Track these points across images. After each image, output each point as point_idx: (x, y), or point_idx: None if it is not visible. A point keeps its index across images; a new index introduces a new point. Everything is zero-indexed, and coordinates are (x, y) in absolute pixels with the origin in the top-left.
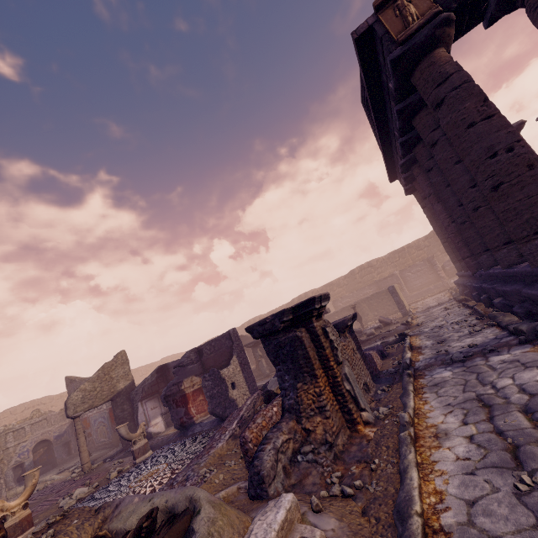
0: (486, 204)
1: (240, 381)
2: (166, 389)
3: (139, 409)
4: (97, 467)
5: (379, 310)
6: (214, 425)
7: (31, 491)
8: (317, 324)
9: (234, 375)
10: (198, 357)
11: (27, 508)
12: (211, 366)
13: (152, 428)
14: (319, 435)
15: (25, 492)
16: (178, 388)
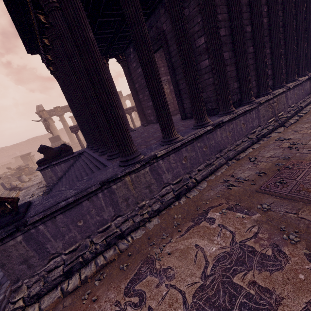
0: None
1: (1, 171)
2: None
3: None
4: None
5: (40, 154)
6: None
7: None
8: (30, 155)
9: None
10: None
11: None
12: None
13: None
14: (31, 165)
15: None
16: None
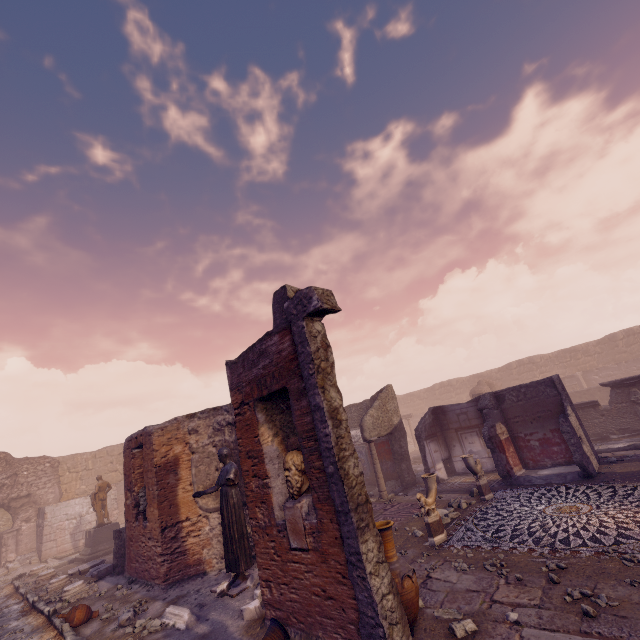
0: None
1: (583, 437)
2: (488, 429)
3: (426, 449)
4: (393, 498)
5: None
6: (571, 480)
7: (435, 494)
8: None
9: (577, 428)
10: (497, 403)
11: (436, 510)
12: (517, 415)
13: (437, 472)
14: None
15: (432, 493)
16: (494, 432)
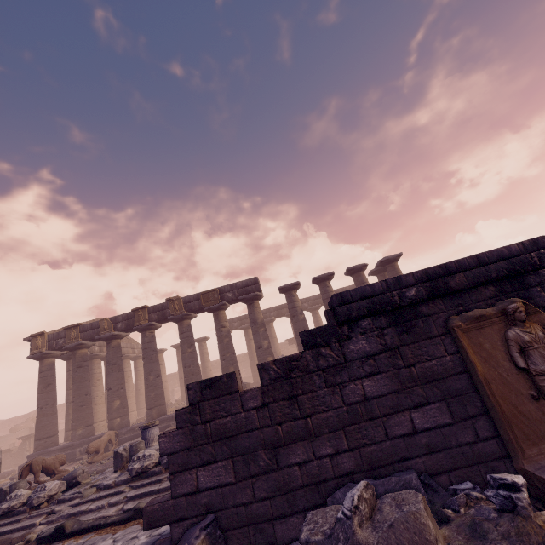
0: (67, 412)
1: None
2: None
3: None
4: None
5: None
6: None
7: None
8: None
9: None
10: None
11: None
12: None
13: None
14: None
15: None
16: None
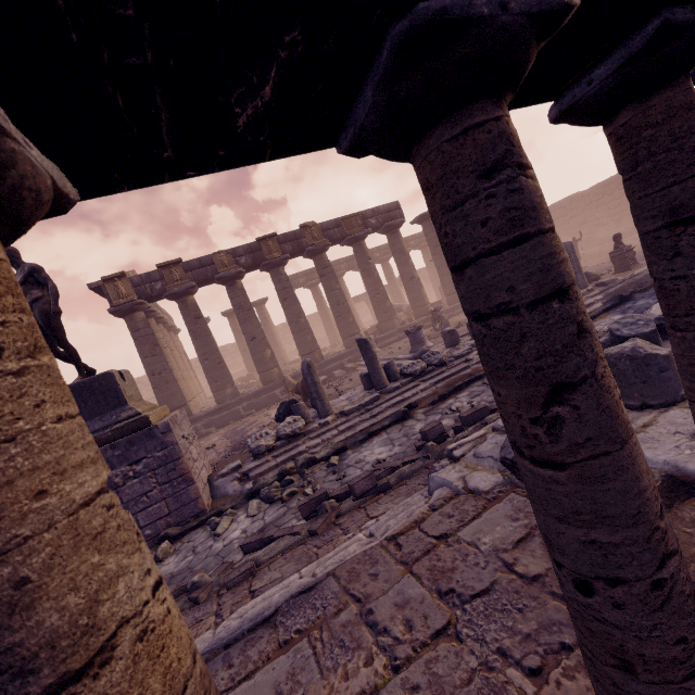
0: None
1: None
2: None
3: None
4: None
5: None
6: None
7: None
8: None
9: None
10: None
11: None
12: None
13: None
14: None
15: None
16: None
